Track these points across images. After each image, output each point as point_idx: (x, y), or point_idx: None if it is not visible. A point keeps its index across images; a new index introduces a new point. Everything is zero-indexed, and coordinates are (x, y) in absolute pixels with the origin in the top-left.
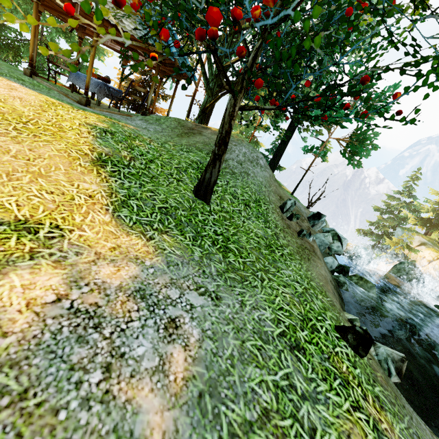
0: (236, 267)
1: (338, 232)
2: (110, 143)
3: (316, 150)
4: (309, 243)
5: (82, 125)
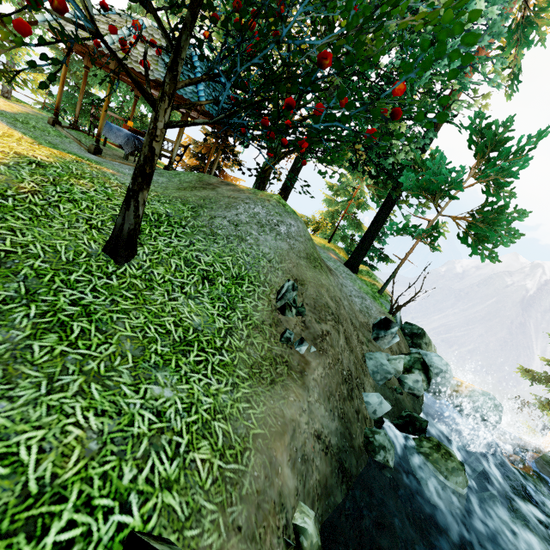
0: (28, 356)
1: (436, 358)
2: (19, 172)
3: (409, 229)
4: (302, 356)
5: (5, 153)
